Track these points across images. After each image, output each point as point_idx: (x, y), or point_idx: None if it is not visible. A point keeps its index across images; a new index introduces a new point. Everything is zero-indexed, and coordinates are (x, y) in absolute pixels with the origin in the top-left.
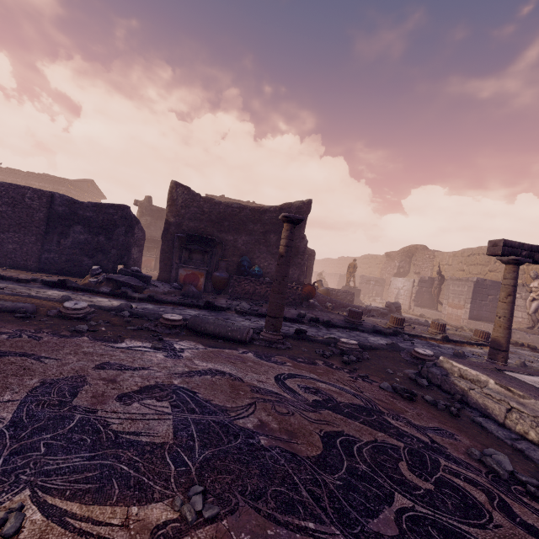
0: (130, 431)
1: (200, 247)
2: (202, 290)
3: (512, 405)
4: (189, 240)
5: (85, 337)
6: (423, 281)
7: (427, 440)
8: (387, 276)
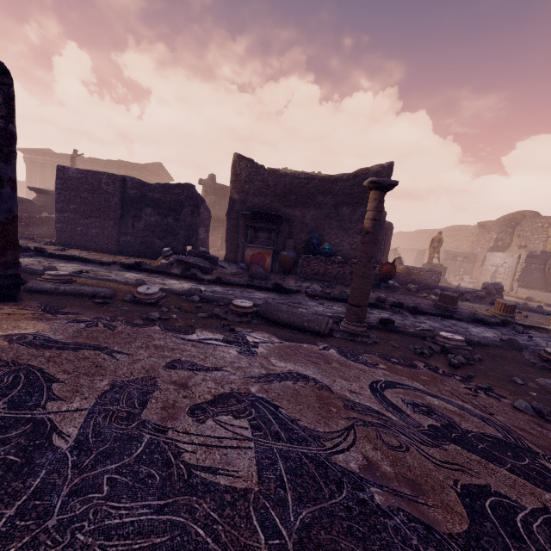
0: (204, 466)
1: (266, 224)
2: (269, 270)
3: None
4: (254, 218)
5: (157, 326)
6: (532, 257)
7: None
8: (480, 251)
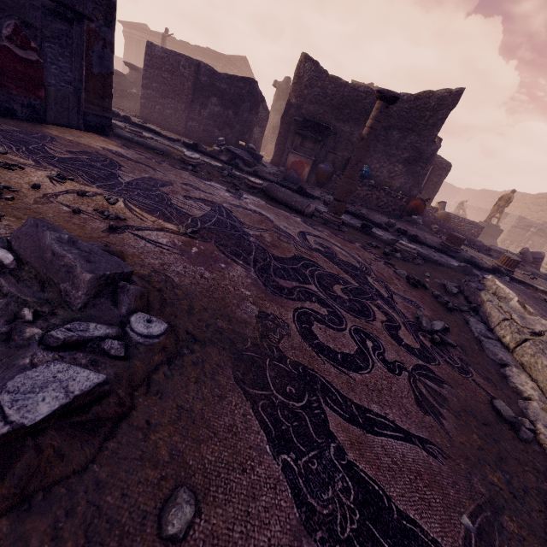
0: (179, 206)
1: (313, 134)
2: (305, 180)
3: (512, 316)
4: (304, 125)
5: (188, 172)
6: None
7: (386, 295)
8: None
